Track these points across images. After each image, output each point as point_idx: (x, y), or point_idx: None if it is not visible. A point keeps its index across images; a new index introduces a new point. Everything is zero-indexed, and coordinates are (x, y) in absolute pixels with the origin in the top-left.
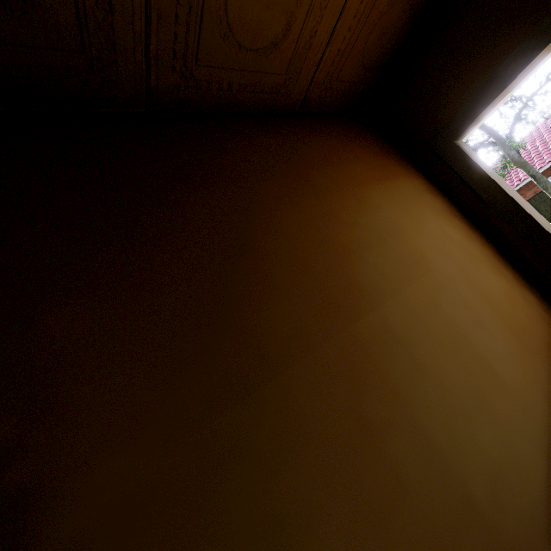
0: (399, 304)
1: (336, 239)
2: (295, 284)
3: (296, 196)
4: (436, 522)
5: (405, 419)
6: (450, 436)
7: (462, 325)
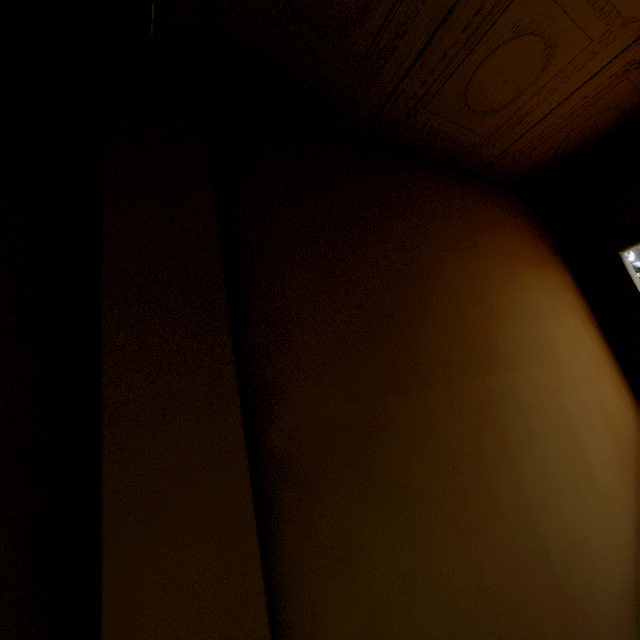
0: (526, 377)
1: (487, 301)
2: (450, 324)
3: (463, 250)
4: (517, 551)
5: (511, 468)
6: (542, 499)
7: (574, 420)
